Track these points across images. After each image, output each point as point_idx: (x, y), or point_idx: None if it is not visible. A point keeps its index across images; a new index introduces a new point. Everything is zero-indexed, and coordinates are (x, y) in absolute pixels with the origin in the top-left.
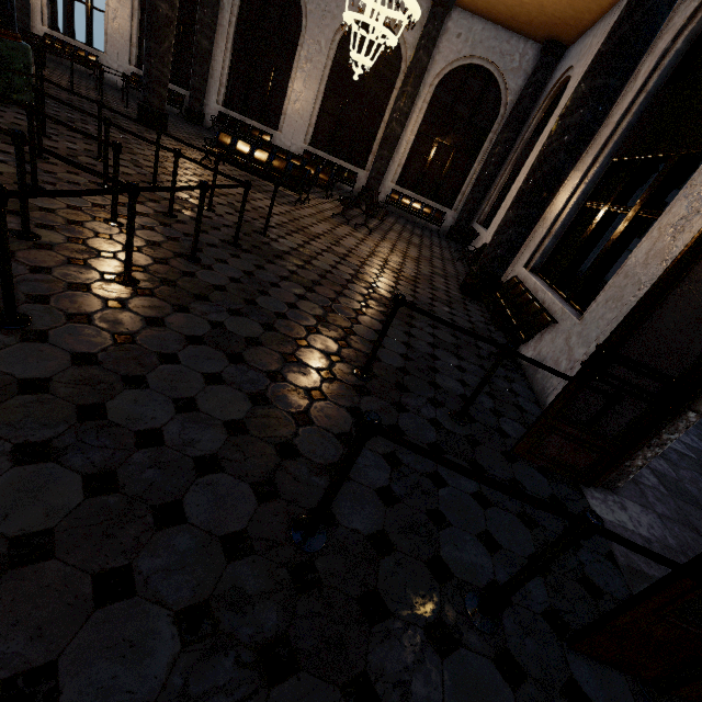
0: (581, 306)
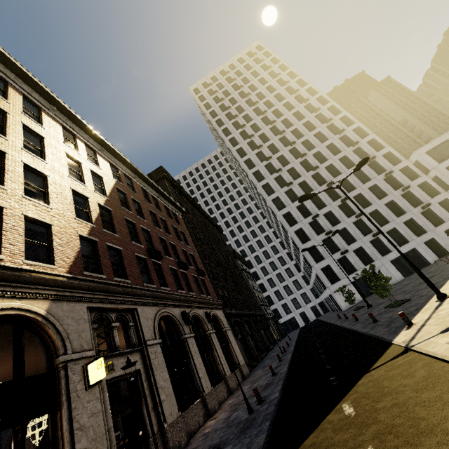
0: (185, 409)
